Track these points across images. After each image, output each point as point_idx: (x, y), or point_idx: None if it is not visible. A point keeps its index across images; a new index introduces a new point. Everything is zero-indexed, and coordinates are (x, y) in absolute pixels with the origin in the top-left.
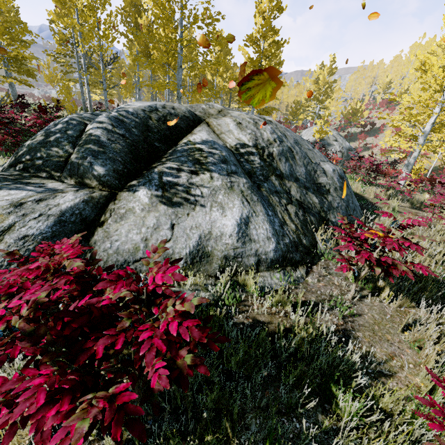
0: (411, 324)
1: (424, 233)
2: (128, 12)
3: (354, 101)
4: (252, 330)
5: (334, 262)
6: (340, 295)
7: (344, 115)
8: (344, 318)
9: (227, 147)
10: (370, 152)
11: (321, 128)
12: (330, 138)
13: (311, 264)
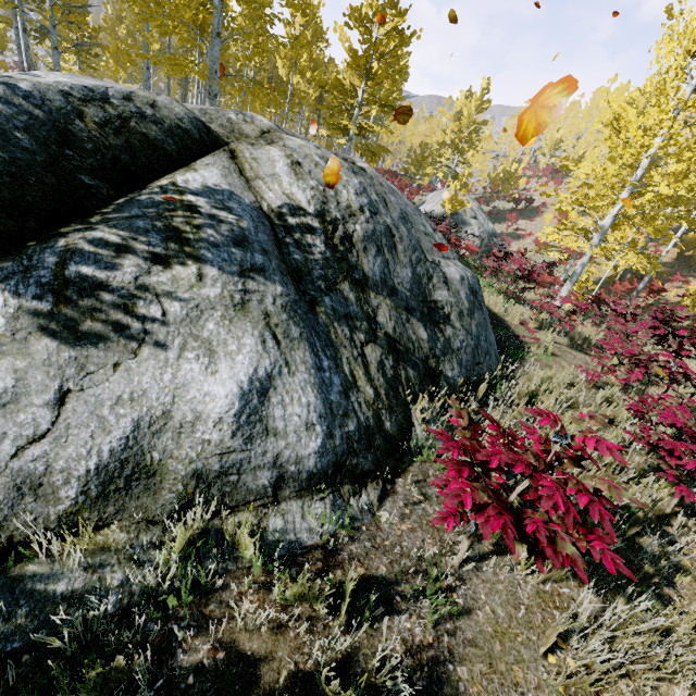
0: (563, 634)
1: (588, 401)
2: None
3: (508, 160)
4: (214, 692)
5: (439, 467)
6: (438, 555)
7: (492, 179)
8: (437, 625)
9: (262, 208)
10: (521, 243)
11: (456, 194)
12: (467, 213)
13: (395, 474)
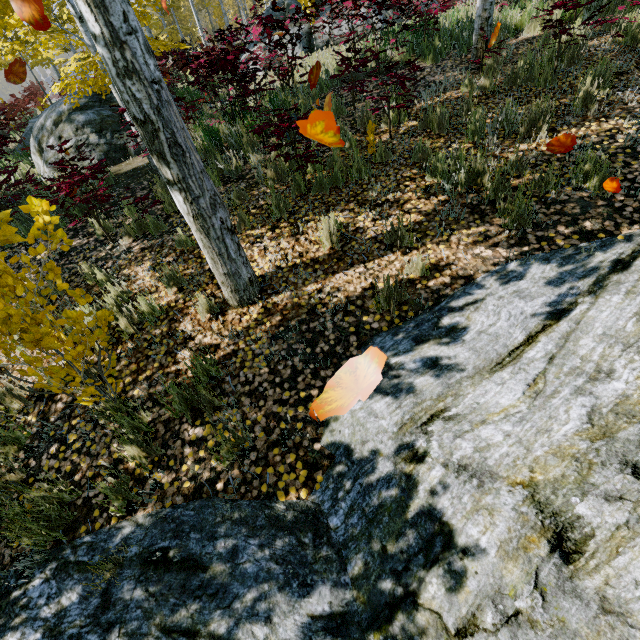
0: None
1: None
2: None
3: None
4: None
5: None
6: None
7: None
8: None
9: None
10: None
11: None
12: None
13: None
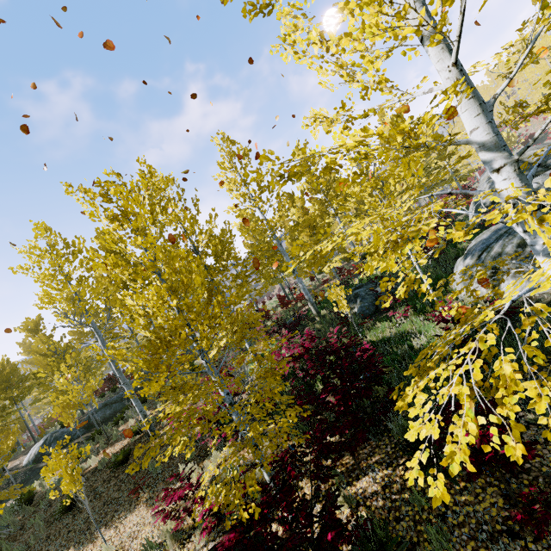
0: None
1: None
2: None
3: None
4: None
5: None
6: None
7: None
8: None
9: None
10: None
11: None
12: None
13: None
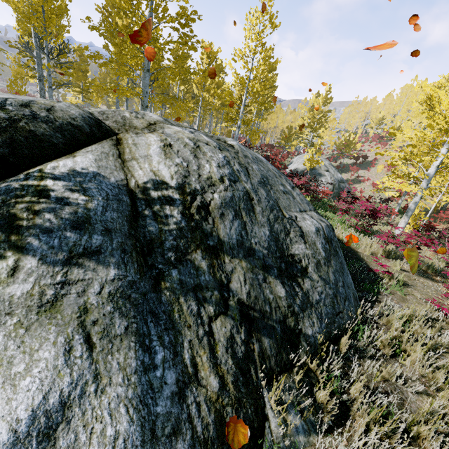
0: None
1: None
2: (110, 12)
3: (347, 133)
4: None
5: None
6: None
7: (337, 145)
8: None
9: (129, 185)
10: (362, 185)
11: (312, 157)
12: (322, 168)
13: None
